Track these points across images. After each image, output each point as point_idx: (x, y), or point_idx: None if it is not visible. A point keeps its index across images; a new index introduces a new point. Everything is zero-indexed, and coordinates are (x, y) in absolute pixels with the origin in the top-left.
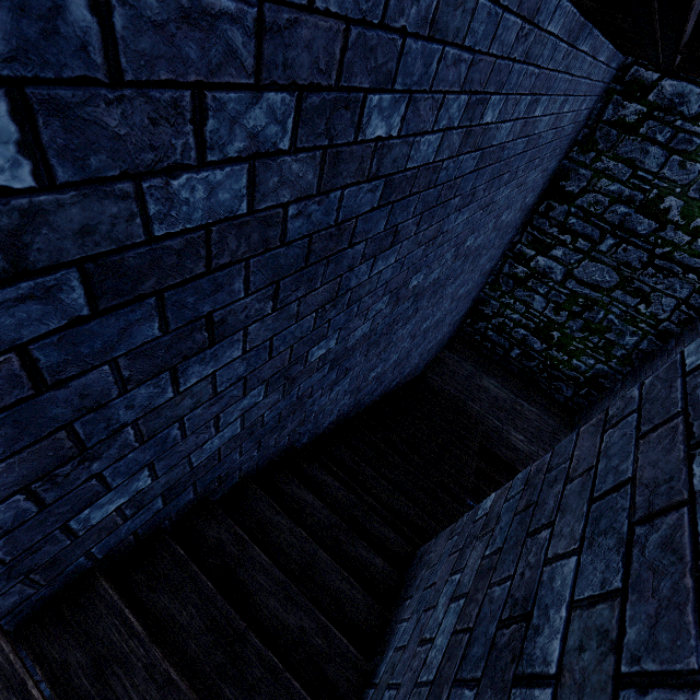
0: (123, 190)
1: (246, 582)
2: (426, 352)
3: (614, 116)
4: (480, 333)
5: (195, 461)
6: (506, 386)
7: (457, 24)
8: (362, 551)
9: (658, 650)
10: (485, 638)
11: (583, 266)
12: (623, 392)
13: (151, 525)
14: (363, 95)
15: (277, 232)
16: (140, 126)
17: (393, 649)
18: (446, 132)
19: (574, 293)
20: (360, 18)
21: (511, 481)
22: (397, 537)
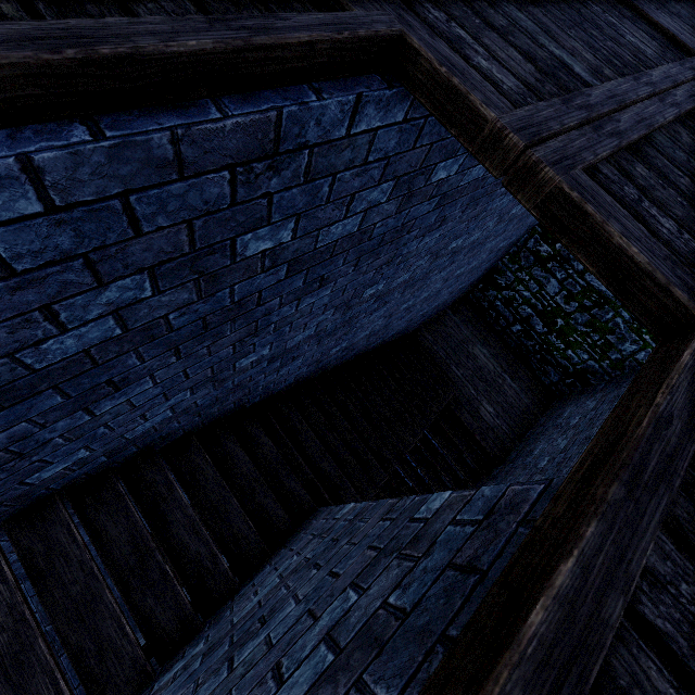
0: (1, 363)
1: (167, 514)
2: (417, 317)
3: None
4: (489, 300)
5: (130, 436)
6: (497, 358)
7: (349, 157)
8: (270, 502)
9: (241, 690)
10: (254, 619)
11: None
12: (601, 394)
13: (100, 468)
14: (231, 241)
15: (162, 329)
16: (2, 338)
17: (253, 581)
18: (370, 209)
19: (590, 287)
20: (203, 213)
21: (359, 504)
22: (306, 495)
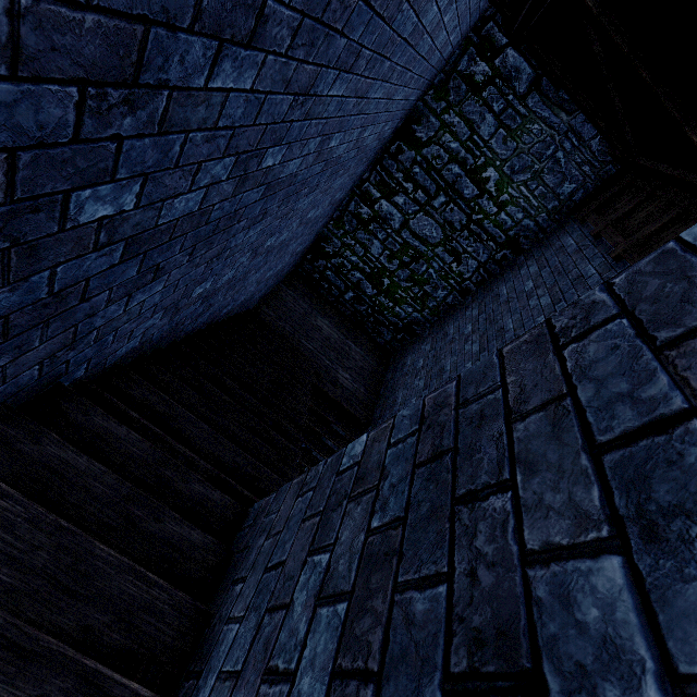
0: None
1: None
2: (264, 281)
3: (467, 69)
4: (319, 271)
5: None
6: (338, 327)
7: None
8: (172, 527)
9: None
10: None
11: (418, 218)
12: (431, 337)
13: None
14: None
15: None
16: None
17: (216, 673)
18: None
19: (407, 244)
20: None
21: (392, 420)
22: (224, 496)
